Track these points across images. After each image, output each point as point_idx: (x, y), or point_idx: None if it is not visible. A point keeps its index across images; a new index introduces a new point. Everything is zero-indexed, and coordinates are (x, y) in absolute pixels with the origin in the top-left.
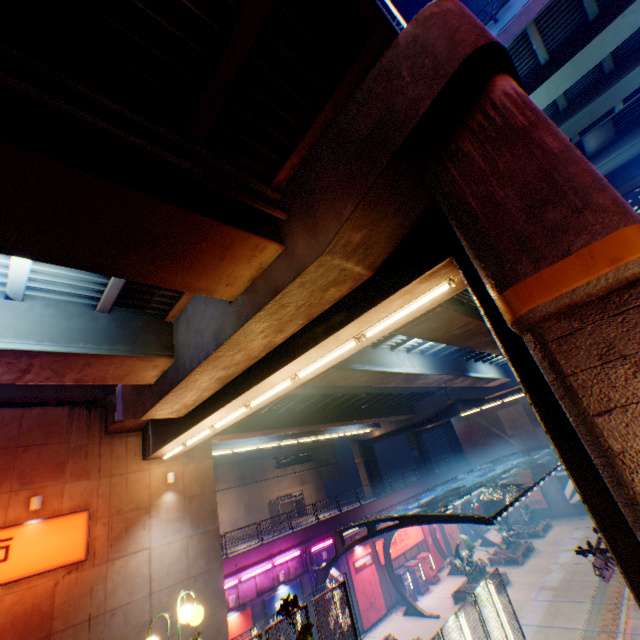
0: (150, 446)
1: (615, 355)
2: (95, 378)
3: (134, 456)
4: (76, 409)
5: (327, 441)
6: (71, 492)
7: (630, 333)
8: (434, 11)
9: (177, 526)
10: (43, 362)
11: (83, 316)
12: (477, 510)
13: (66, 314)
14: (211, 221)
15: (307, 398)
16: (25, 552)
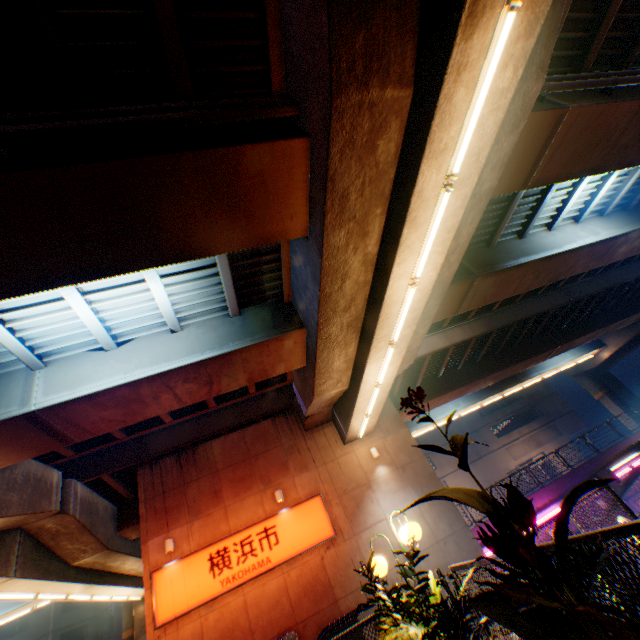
0: (342, 429)
1: None
2: (259, 374)
3: (335, 443)
4: (275, 419)
5: (544, 391)
6: (300, 483)
7: None
8: None
9: (401, 495)
10: (215, 370)
11: (223, 325)
12: None
13: (212, 328)
14: (228, 151)
15: (481, 342)
16: (288, 535)
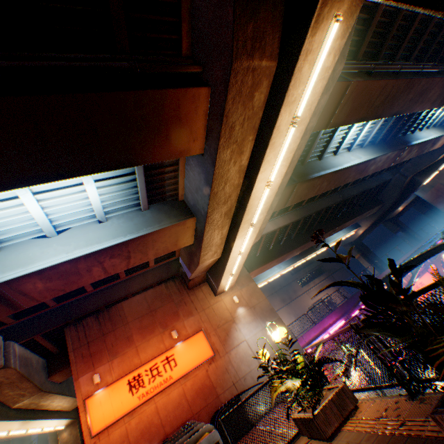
0: (214, 286)
1: None
2: (162, 250)
3: (209, 296)
4: (167, 283)
5: (327, 257)
6: (188, 324)
7: None
8: None
9: (254, 324)
10: (133, 248)
11: (137, 216)
12: None
13: (129, 219)
14: (158, 92)
15: (295, 226)
16: (183, 359)
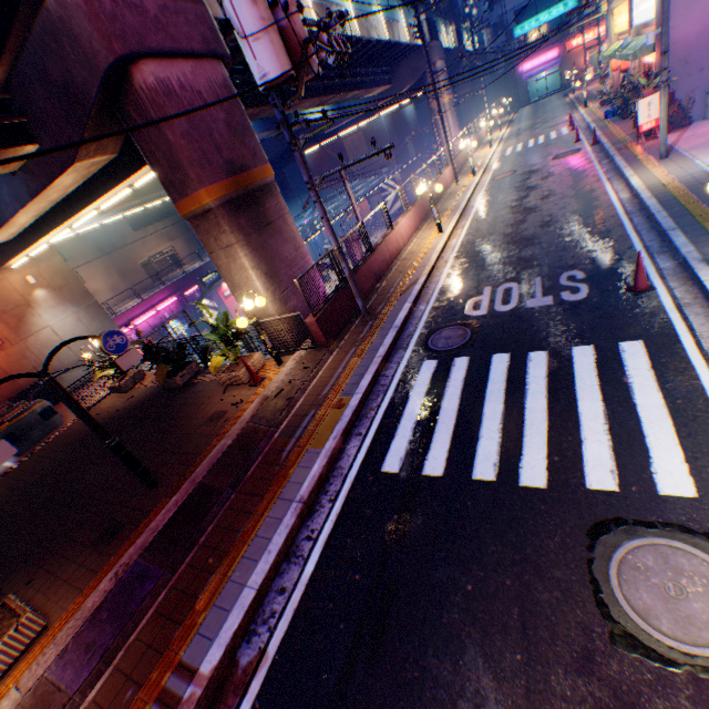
0: None
1: (211, 236)
2: None
3: None
4: None
5: None
6: None
7: (213, 229)
8: (68, 0)
9: (63, 310)
10: None
11: None
12: (326, 234)
13: None
14: None
15: None
16: None
